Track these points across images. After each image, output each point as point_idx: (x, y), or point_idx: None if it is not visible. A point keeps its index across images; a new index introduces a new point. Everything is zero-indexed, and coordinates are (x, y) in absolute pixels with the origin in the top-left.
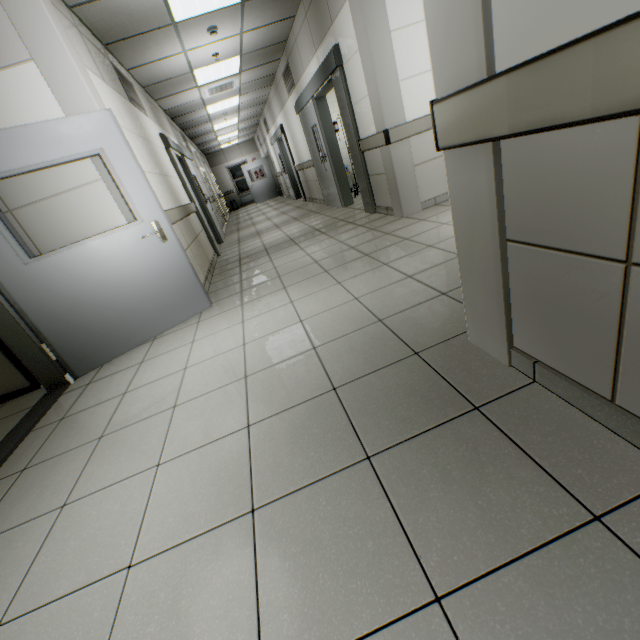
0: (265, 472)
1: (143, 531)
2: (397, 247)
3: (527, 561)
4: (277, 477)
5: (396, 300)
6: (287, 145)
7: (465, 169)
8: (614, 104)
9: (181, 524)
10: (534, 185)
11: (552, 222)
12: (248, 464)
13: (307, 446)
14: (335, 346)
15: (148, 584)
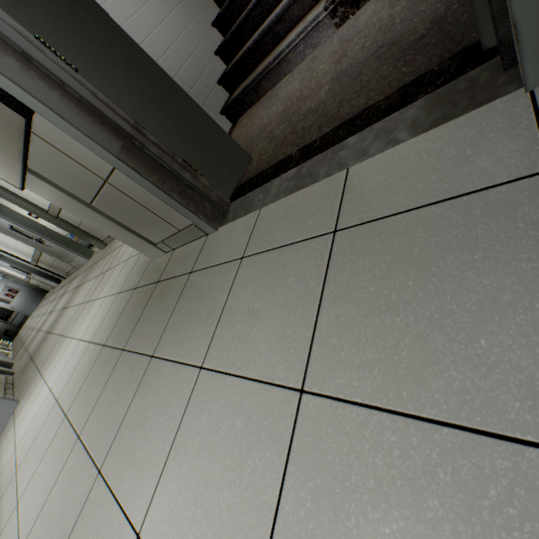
0: (80, 417)
1: (21, 533)
2: (121, 251)
3: (175, 309)
4: (87, 410)
5: (124, 276)
6: (8, 254)
7: (40, 189)
8: (20, 137)
9: (43, 496)
10: (61, 177)
11: (83, 185)
12: (71, 427)
13: (97, 381)
14: (101, 329)
15: (34, 538)
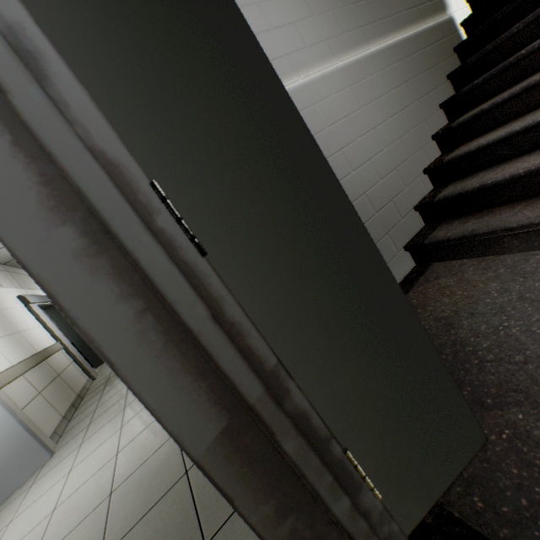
0: None
1: None
2: None
3: None
4: None
5: None
6: None
7: None
8: None
9: None
10: None
11: None
12: None
13: None
14: (129, 484)
15: None
